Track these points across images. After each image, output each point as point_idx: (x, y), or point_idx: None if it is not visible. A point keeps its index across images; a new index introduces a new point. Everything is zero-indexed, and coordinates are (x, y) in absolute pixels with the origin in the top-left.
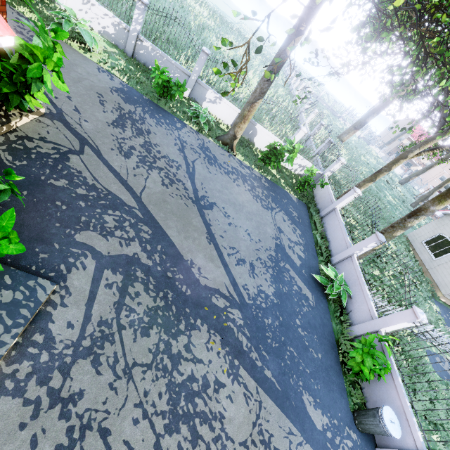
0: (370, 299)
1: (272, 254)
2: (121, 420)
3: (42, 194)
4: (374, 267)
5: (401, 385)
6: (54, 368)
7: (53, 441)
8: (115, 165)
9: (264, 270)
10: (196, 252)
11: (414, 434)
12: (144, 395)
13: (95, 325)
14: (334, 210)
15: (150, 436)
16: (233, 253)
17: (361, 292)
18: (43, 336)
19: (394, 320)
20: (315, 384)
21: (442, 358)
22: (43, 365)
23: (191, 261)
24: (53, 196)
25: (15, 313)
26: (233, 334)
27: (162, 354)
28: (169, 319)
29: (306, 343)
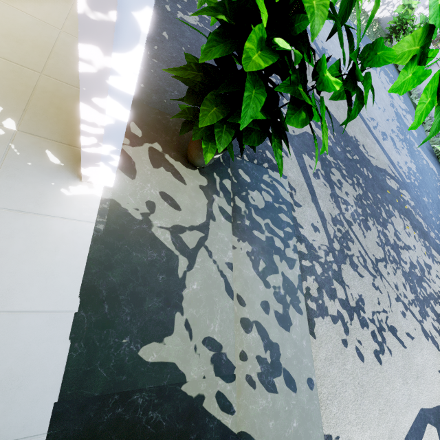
0: None
1: (398, 126)
2: (396, 316)
3: (184, 38)
4: None
5: None
6: (330, 278)
7: (370, 349)
8: None
9: (401, 144)
10: (352, 125)
11: None
12: (396, 289)
13: (331, 225)
14: (435, 63)
15: (416, 324)
16: (375, 126)
17: None
18: (303, 245)
19: None
20: None
21: None
22: (322, 278)
23: (354, 137)
24: (197, 43)
25: (278, 220)
26: (413, 216)
27: (386, 246)
28: (373, 208)
29: None
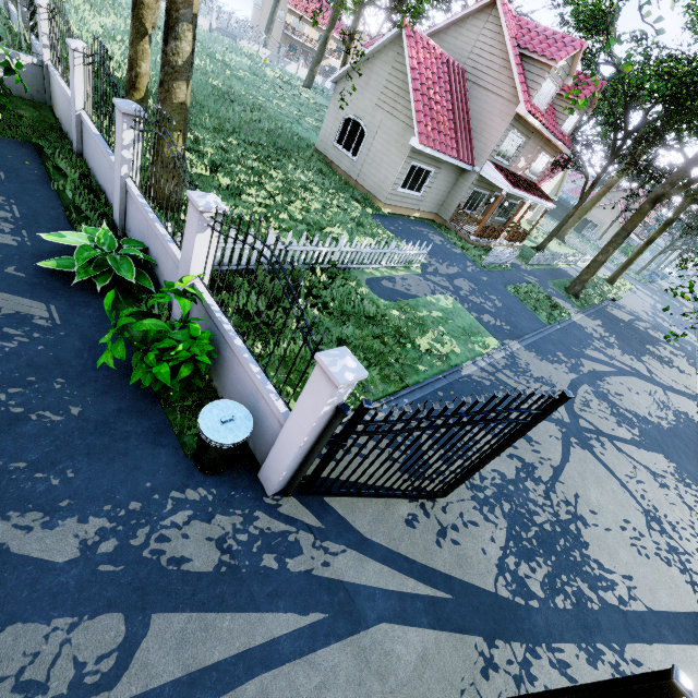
0: (168, 241)
1: None
2: None
3: None
4: (241, 203)
5: (242, 348)
6: None
7: None
8: None
9: None
10: None
11: (275, 411)
12: None
13: None
14: (82, 122)
15: None
16: None
17: (159, 241)
18: None
19: (189, 247)
20: (53, 478)
21: (392, 279)
22: None
23: None
24: None
25: None
26: None
27: None
28: None
29: (18, 410)
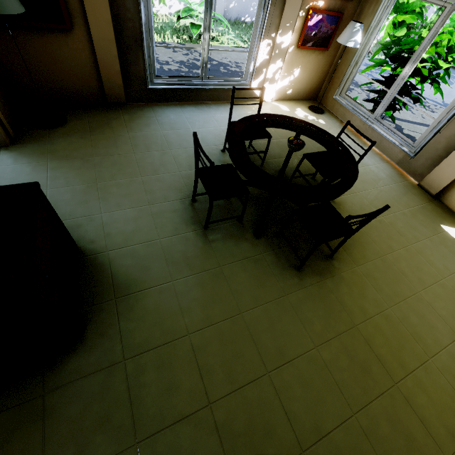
0: None
1: None
2: None
3: None
4: None
5: None
6: None
7: None
8: (411, 119)
9: None
10: None
11: None
12: None
13: None
14: None
15: None
16: None
17: None
18: None
19: None
20: None
21: None
22: None
23: None
24: None
25: None
26: None
27: None
28: None
29: None
